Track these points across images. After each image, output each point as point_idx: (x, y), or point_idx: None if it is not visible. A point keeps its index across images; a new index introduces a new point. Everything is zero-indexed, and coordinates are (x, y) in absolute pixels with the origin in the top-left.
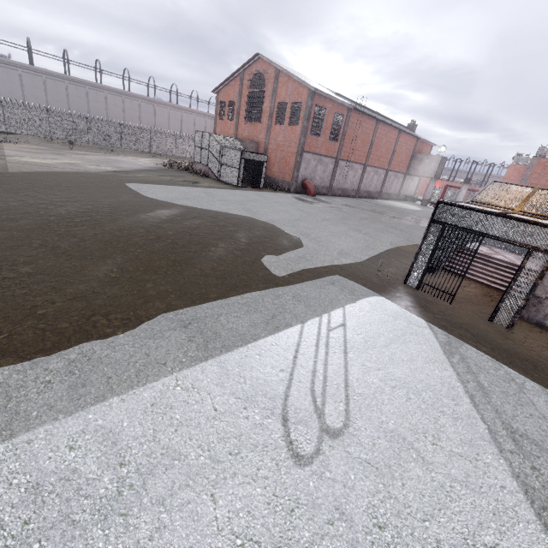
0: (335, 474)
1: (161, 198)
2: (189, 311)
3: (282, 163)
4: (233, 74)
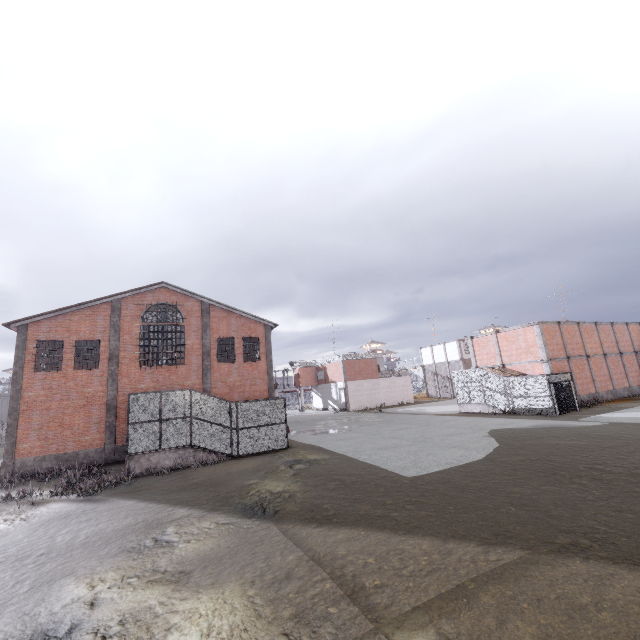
0: None
1: (481, 451)
2: None
3: None
4: (94, 300)
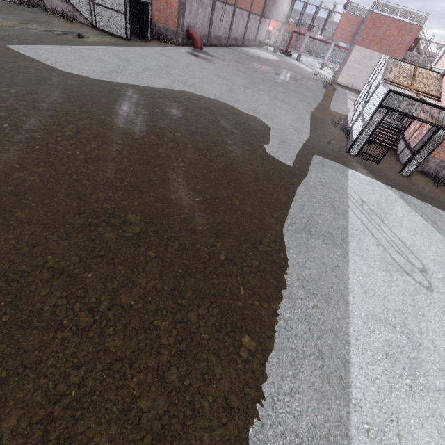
0: (442, 289)
1: (91, 74)
2: (293, 219)
3: (162, 4)
4: None
